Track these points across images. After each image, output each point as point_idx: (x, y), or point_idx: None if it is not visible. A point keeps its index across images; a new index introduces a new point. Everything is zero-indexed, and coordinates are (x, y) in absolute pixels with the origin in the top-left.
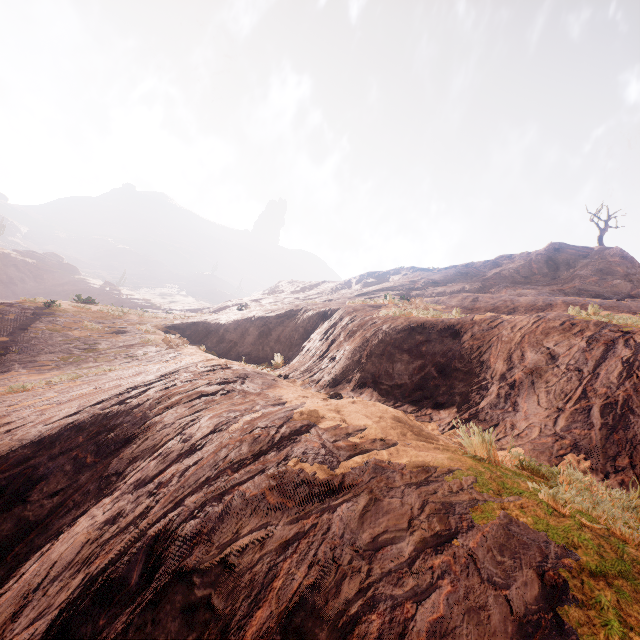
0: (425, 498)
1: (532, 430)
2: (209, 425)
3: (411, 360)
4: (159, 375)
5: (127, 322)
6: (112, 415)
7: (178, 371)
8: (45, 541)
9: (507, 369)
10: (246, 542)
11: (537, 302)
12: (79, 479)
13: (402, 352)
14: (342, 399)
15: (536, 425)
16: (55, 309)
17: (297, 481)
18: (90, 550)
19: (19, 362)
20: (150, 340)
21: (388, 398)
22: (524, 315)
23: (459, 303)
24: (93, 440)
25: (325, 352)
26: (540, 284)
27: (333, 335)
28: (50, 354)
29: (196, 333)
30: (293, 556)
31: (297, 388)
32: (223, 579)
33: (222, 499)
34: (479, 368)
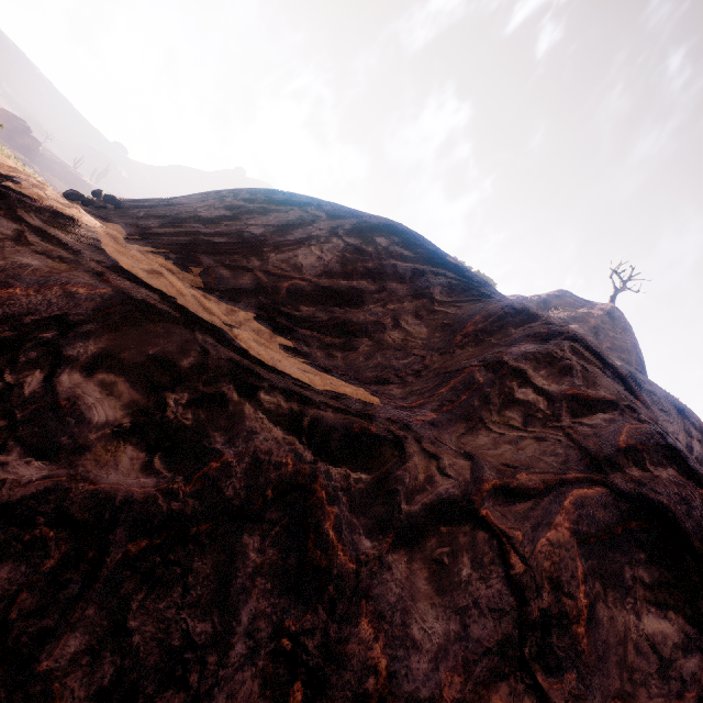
0: None
1: None
2: None
3: None
4: None
5: None
6: None
7: None
8: None
9: None
10: None
11: None
12: None
13: None
14: None
15: None
16: None
17: None
18: None
19: None
20: None
21: None
22: None
23: None
24: None
25: None
26: None
27: None
28: None
29: None
30: None
31: None
32: None
33: None
34: None
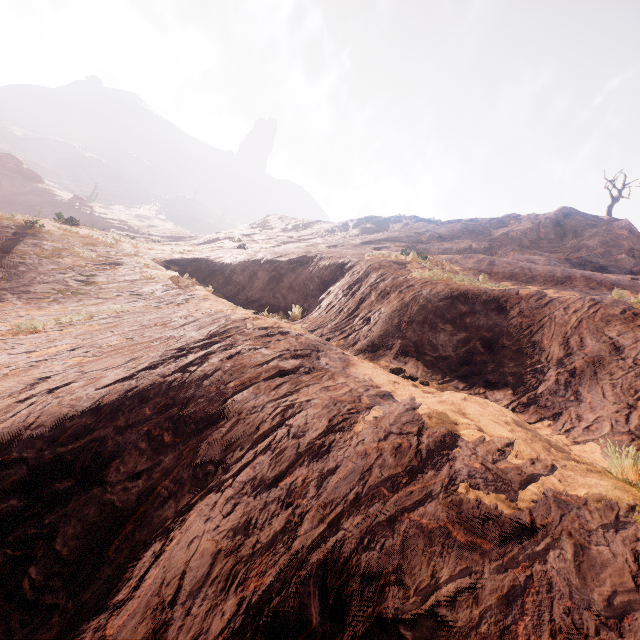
0: (632, 547)
1: (602, 424)
2: (320, 419)
3: (455, 331)
4: (206, 334)
5: (122, 252)
6: (178, 385)
7: (228, 331)
8: (150, 537)
9: (565, 354)
10: (452, 591)
11: (556, 273)
12: (162, 461)
13: (445, 322)
14: (448, 393)
15: (605, 419)
16: (39, 230)
17: (480, 515)
18: (229, 565)
19: (11, 292)
20: (153, 276)
21: (435, 371)
22: (544, 286)
23: (476, 265)
24: (164, 414)
25: (354, 311)
26: (546, 250)
27: (362, 293)
28: (44, 284)
29: (198, 271)
30: (524, 619)
31: (368, 364)
32: (442, 637)
33: (394, 528)
34: (531, 349)
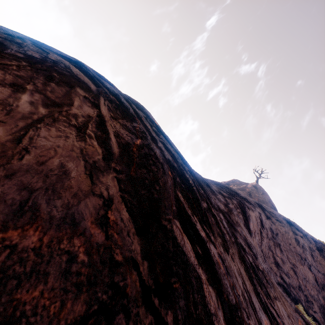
0: None
1: None
2: None
3: None
4: None
5: None
6: None
7: None
8: None
9: None
10: None
11: None
12: None
13: None
14: None
15: None
16: None
17: None
18: None
19: None
20: None
21: None
22: None
23: None
24: None
25: None
26: None
27: None
28: None
29: None
30: None
31: None
32: None
33: None
34: None
